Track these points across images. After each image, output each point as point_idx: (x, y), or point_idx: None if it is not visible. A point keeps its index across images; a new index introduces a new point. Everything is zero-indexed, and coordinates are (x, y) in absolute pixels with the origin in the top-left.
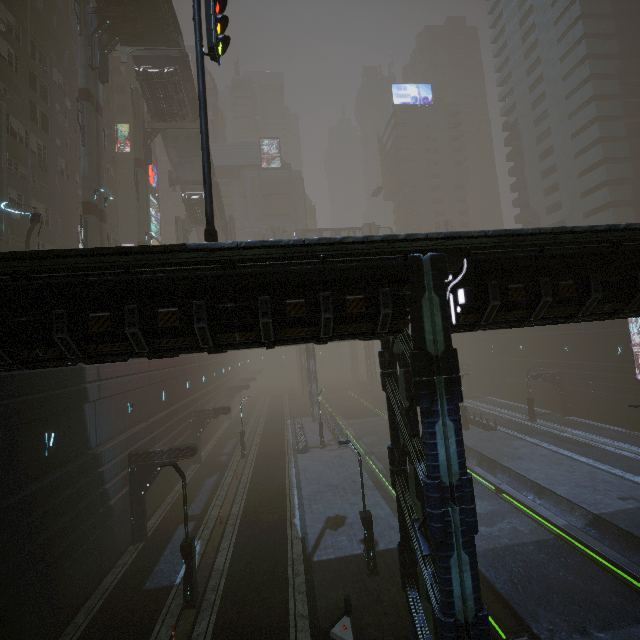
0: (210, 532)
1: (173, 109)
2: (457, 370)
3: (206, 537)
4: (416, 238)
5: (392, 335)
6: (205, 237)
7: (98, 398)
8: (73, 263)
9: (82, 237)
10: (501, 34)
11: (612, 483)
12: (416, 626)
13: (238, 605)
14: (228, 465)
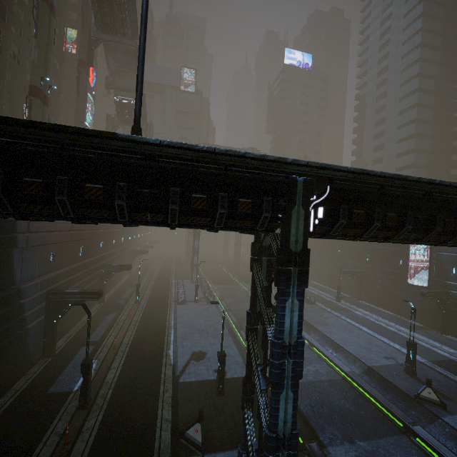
0: (105, 354)
1: (116, 25)
2: (308, 265)
3: (101, 358)
4: (299, 163)
5: (265, 233)
6: (131, 132)
7: (26, 246)
8: (13, 131)
9: (26, 115)
10: (367, 29)
11: (381, 347)
12: (247, 434)
13: (120, 409)
14: (124, 307)
